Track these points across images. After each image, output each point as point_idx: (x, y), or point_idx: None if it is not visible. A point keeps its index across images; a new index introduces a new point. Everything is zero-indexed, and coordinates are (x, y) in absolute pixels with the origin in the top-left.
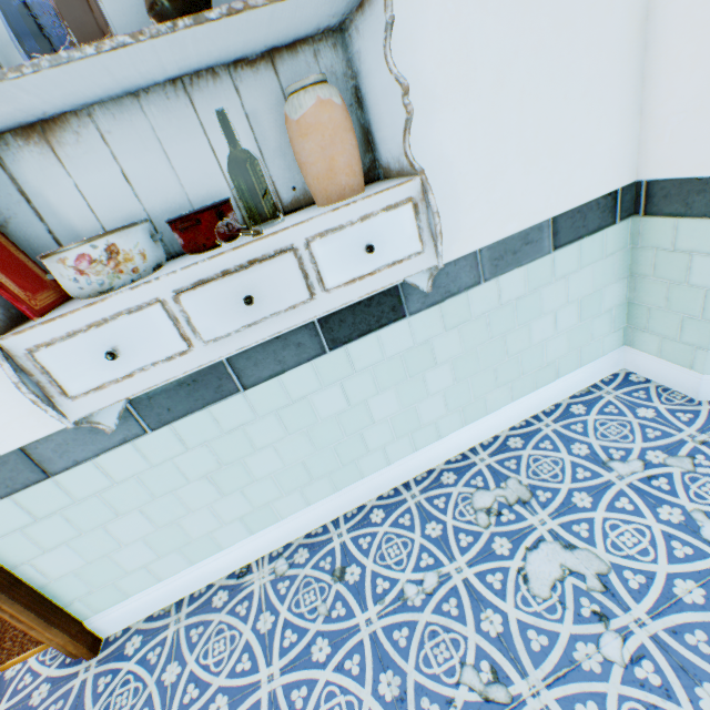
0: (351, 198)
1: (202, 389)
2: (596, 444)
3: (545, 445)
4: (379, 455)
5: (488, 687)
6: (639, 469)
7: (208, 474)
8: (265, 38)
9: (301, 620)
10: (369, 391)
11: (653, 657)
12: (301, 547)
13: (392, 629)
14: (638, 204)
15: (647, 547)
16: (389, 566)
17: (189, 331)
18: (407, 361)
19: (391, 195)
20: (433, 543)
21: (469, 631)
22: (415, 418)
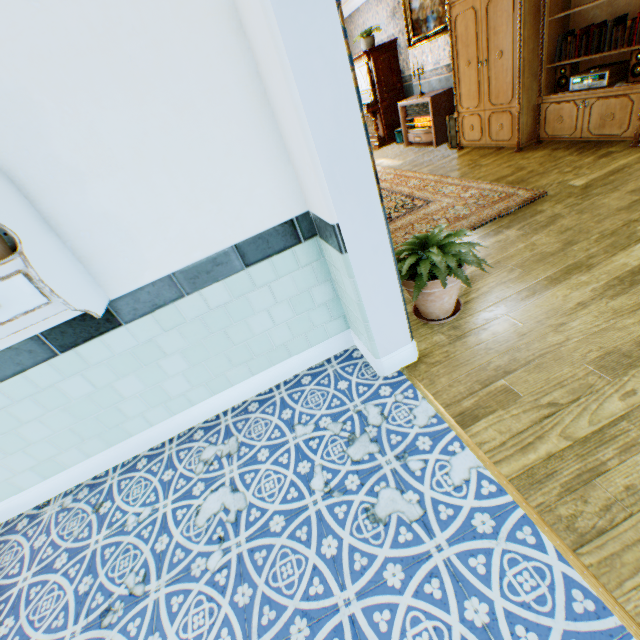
0: None
1: None
2: (298, 410)
3: (269, 410)
4: (141, 420)
5: (137, 585)
6: (310, 432)
7: None
8: None
9: (61, 540)
10: (112, 377)
11: (231, 567)
12: (86, 486)
13: (107, 547)
14: (315, 228)
15: (276, 491)
16: (129, 502)
17: None
18: (138, 354)
19: (1, 271)
20: (162, 485)
21: (147, 549)
22: (164, 393)
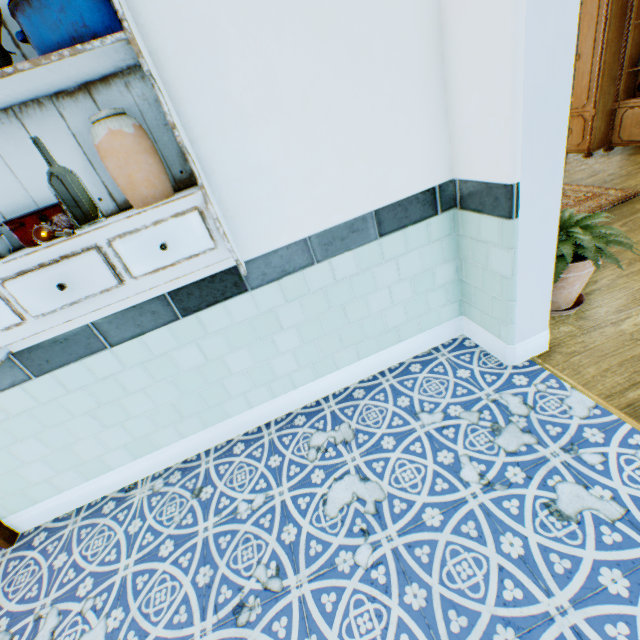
0: (155, 204)
1: (74, 346)
2: (416, 398)
3: (379, 397)
4: (242, 400)
5: (270, 579)
6: (439, 420)
7: (90, 411)
8: (67, 80)
9: (160, 526)
10: (224, 349)
11: (388, 563)
12: (177, 470)
13: (220, 535)
14: (456, 199)
15: (418, 482)
16: (234, 488)
17: (20, 308)
18: (255, 326)
19: (177, 205)
20: (271, 471)
21: (272, 539)
22: (270, 372)
